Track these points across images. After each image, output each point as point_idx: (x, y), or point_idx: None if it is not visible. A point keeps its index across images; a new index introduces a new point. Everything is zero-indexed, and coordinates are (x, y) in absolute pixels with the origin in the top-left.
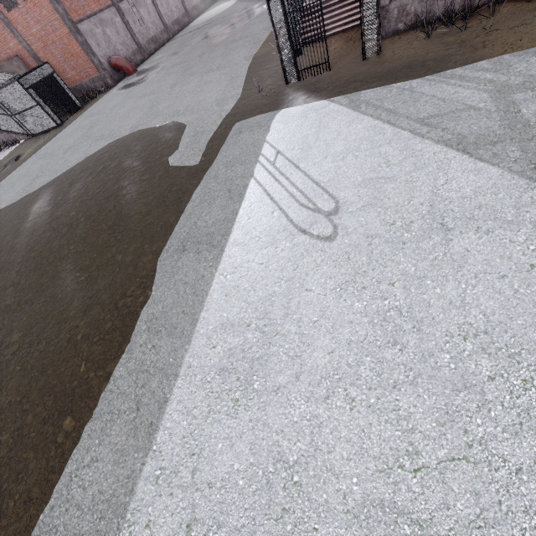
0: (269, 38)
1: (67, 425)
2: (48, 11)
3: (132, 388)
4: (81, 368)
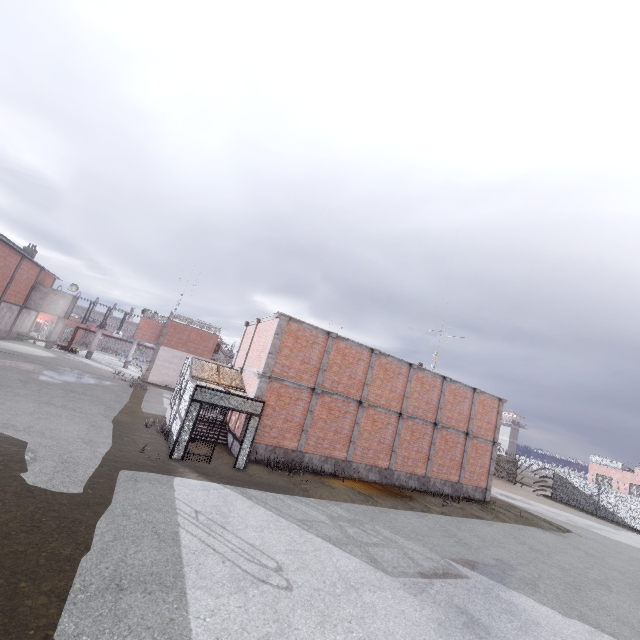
0: (125, 411)
1: None
2: None
3: None
4: None
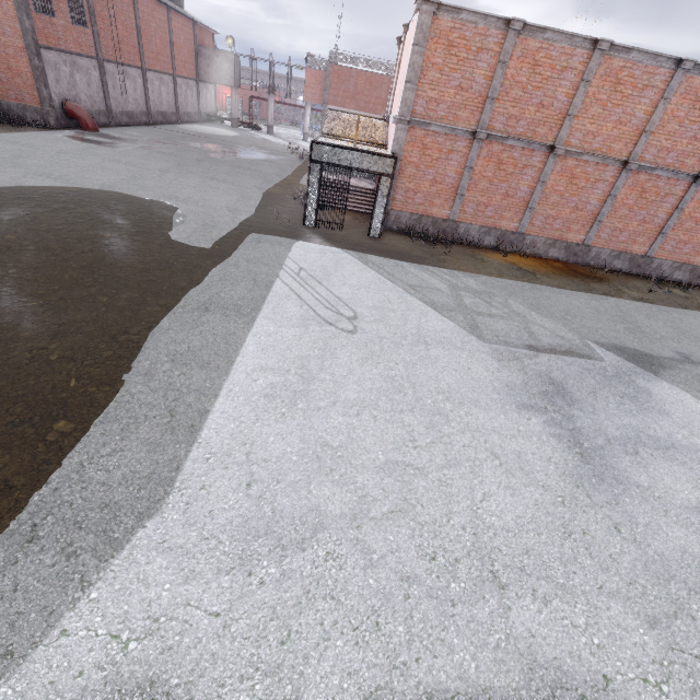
0: (281, 184)
1: (61, 426)
2: (5, 13)
3: (161, 400)
4: (70, 382)
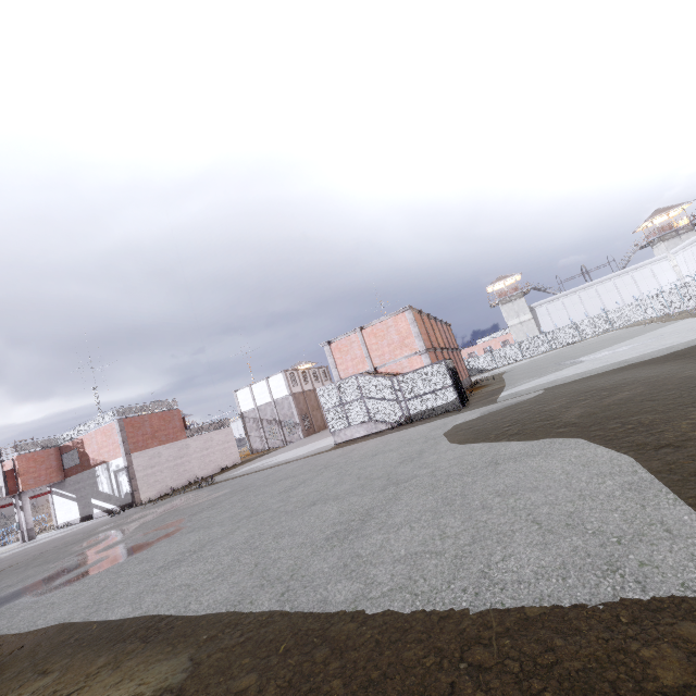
0: (338, 448)
1: None
2: None
3: None
4: None
